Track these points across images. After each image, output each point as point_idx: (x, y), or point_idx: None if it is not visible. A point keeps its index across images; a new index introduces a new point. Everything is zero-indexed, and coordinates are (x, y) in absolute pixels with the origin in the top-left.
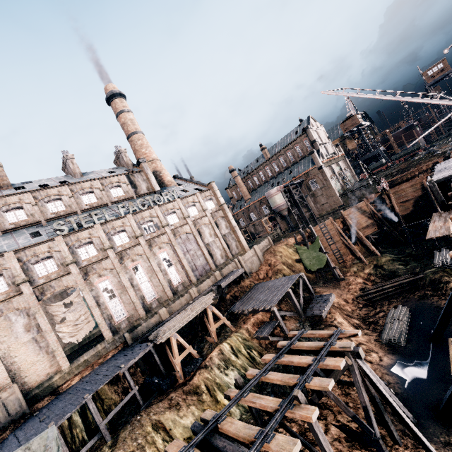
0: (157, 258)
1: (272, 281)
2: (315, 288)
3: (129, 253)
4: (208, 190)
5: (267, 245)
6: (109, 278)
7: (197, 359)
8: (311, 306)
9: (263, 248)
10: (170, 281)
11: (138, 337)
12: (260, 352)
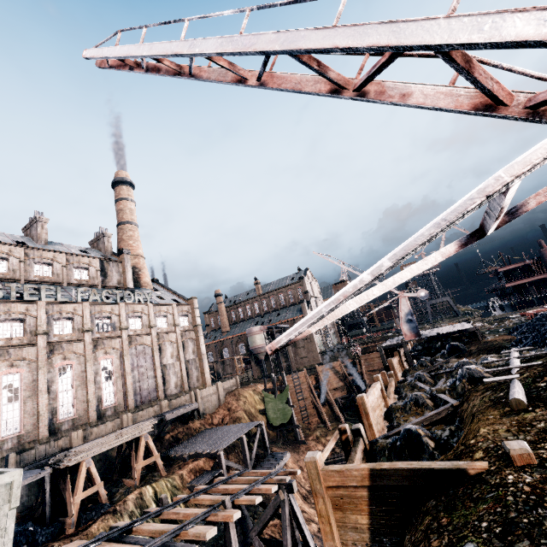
0: (97, 365)
1: (228, 426)
2: (272, 447)
3: (65, 348)
4: (188, 305)
5: (233, 385)
6: (22, 372)
7: (104, 503)
8: (262, 463)
9: (227, 388)
10: (101, 399)
11: (27, 463)
12: (189, 506)
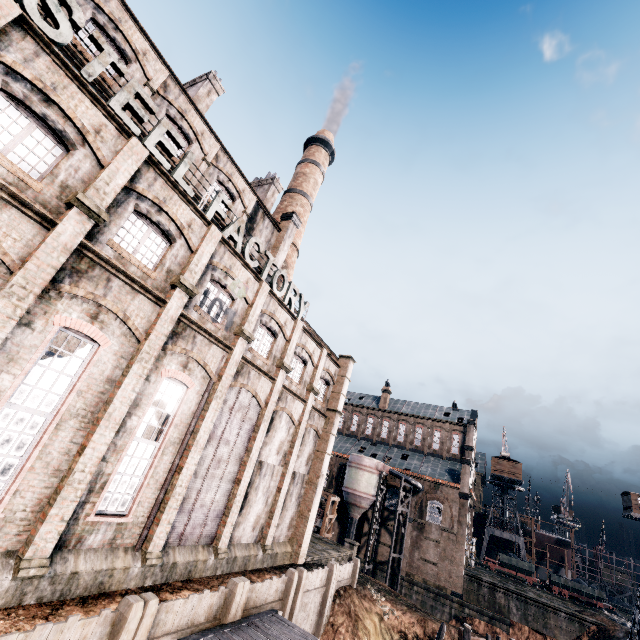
0: (152, 383)
1: None
2: None
3: (112, 290)
4: (337, 365)
5: (347, 580)
6: None
7: None
8: None
9: (339, 584)
10: (102, 485)
11: None
12: None
